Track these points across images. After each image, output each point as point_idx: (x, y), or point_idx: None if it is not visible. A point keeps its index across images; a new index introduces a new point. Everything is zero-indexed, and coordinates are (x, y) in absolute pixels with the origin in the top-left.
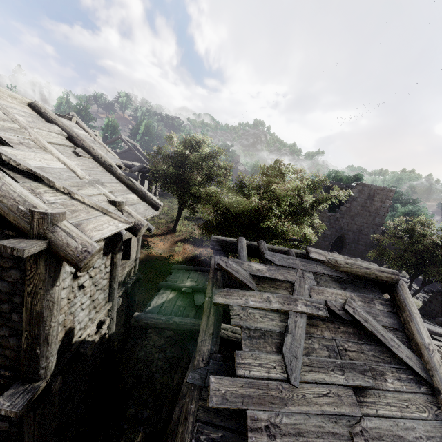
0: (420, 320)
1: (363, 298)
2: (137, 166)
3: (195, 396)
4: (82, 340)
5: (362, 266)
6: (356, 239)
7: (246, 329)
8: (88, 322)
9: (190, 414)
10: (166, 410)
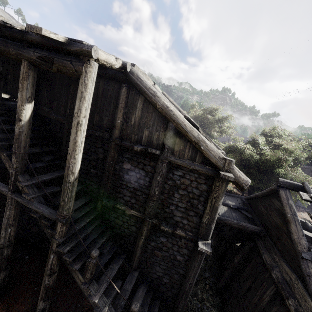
0: None
1: None
2: None
3: (309, 265)
4: None
5: None
6: None
7: None
8: None
9: (311, 273)
10: (228, 275)
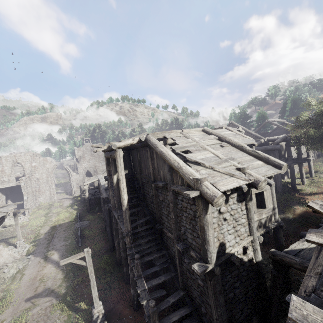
0: None
1: None
2: (279, 138)
3: None
4: (231, 253)
5: None
6: None
7: None
8: (235, 243)
9: None
10: None
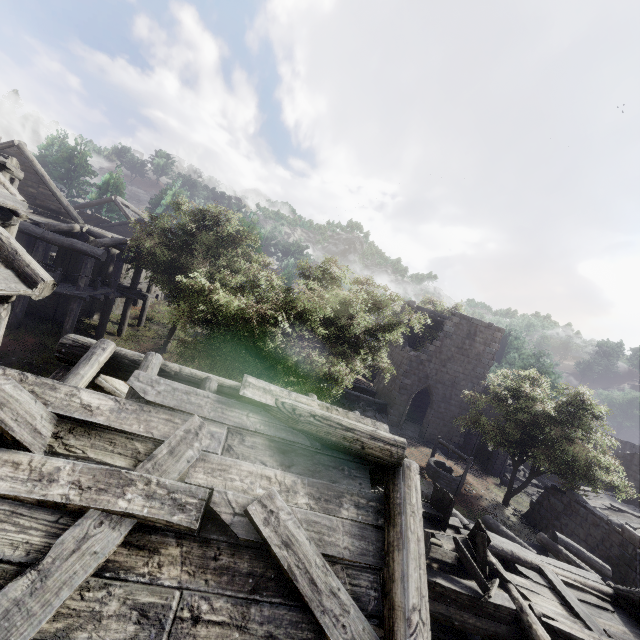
0: (416, 547)
1: (321, 489)
2: (111, 238)
3: None
4: None
5: (340, 423)
6: (448, 396)
7: None
8: None
9: None
10: None
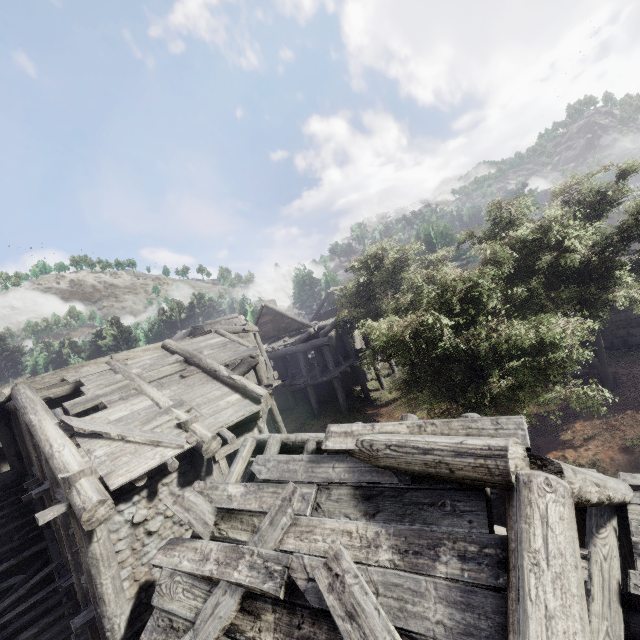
0: (540, 630)
1: (410, 538)
2: (329, 325)
3: None
4: None
5: (415, 447)
6: None
7: (157, 612)
8: None
9: None
10: None
